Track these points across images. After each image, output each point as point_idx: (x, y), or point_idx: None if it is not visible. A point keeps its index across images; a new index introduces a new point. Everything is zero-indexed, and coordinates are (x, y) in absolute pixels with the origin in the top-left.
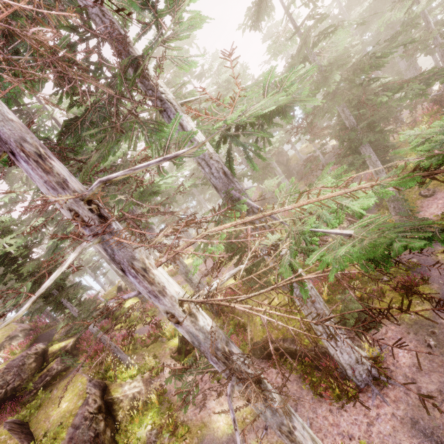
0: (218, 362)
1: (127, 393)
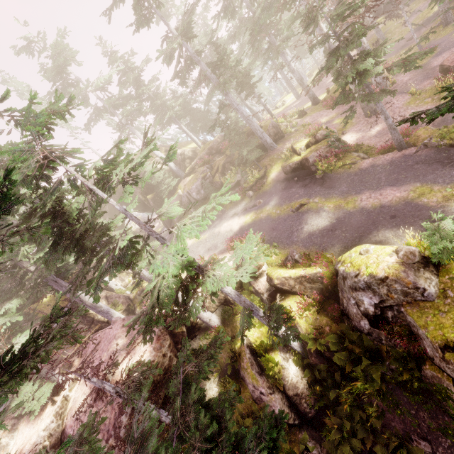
0: None
1: (282, 124)
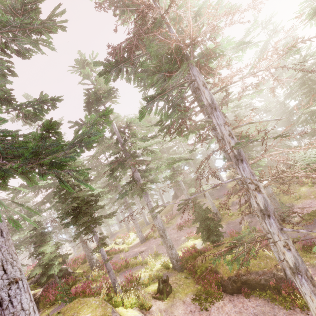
0: (275, 219)
1: None
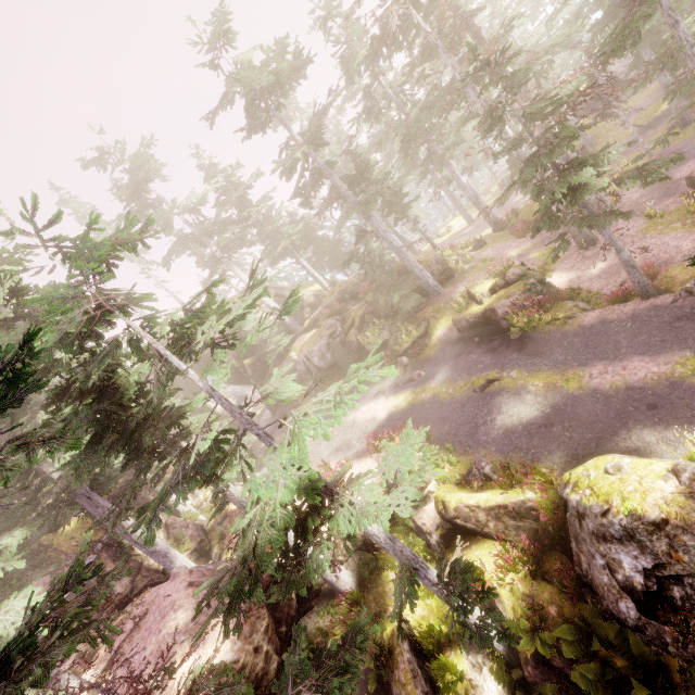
0: None
1: (450, 258)
